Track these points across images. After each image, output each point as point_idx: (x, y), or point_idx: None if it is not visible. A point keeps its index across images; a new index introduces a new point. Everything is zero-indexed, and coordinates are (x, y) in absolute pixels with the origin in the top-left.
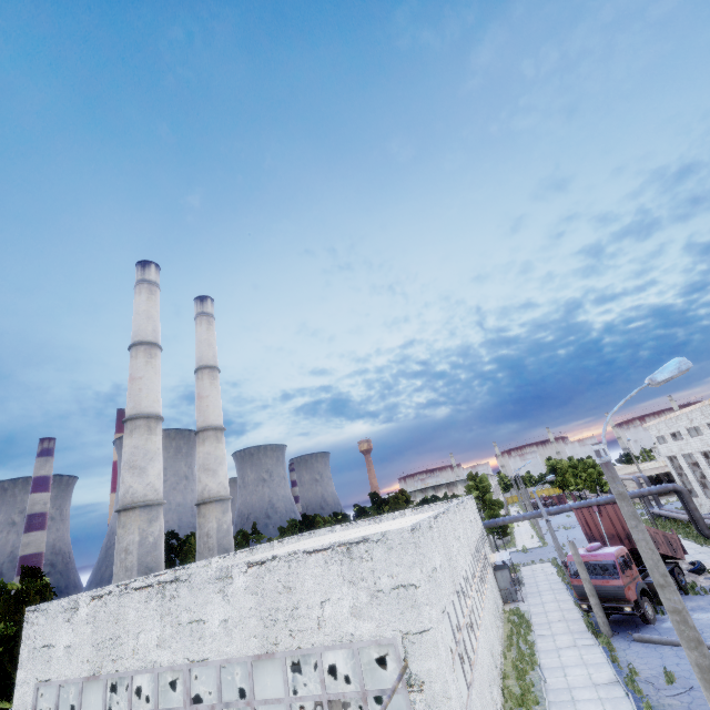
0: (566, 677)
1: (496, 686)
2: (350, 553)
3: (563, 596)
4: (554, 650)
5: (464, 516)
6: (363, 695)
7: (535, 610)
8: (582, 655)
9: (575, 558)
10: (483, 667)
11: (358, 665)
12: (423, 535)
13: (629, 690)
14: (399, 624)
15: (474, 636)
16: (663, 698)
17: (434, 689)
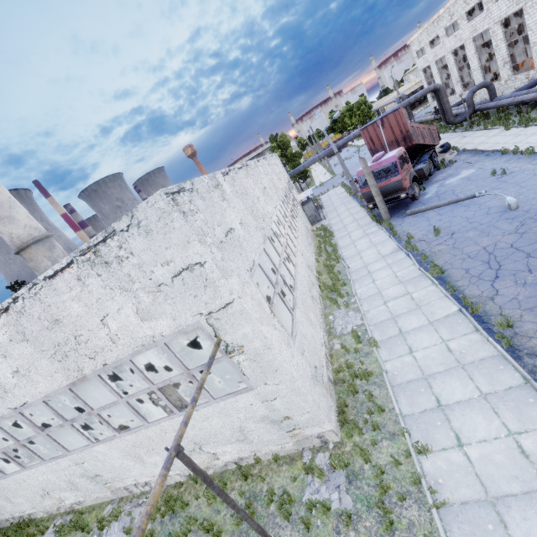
0: (362, 259)
1: (314, 287)
2: (100, 258)
3: (351, 205)
4: (351, 244)
5: (268, 170)
6: (188, 374)
7: (334, 222)
8: (371, 239)
9: (365, 171)
10: (303, 283)
11: (172, 356)
12: (201, 197)
13: (408, 251)
14: (197, 308)
15: (292, 264)
16: (434, 247)
17: (254, 348)
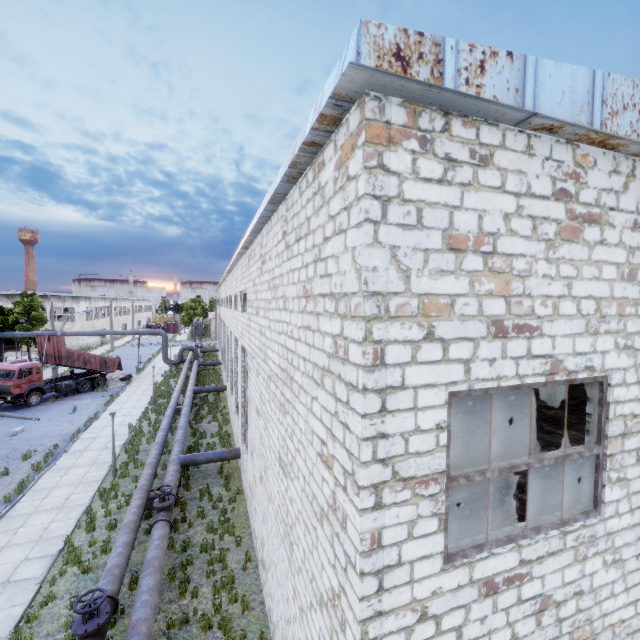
0: None
1: None
2: None
3: None
4: None
5: None
6: None
7: None
8: None
9: None
10: None
11: None
12: None
13: None
14: None
15: None
16: None
17: None
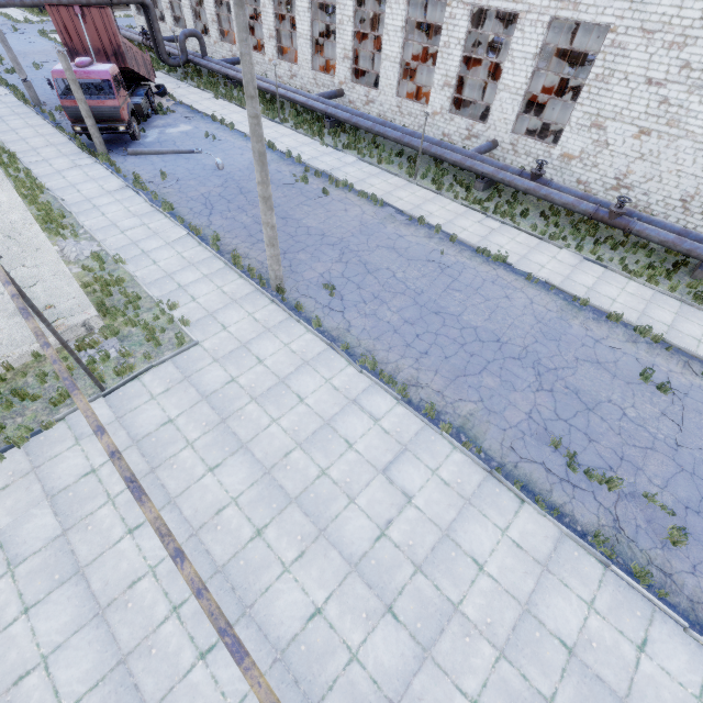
0: (81, 192)
1: None
2: None
3: (36, 121)
4: (56, 174)
5: None
6: None
7: (8, 139)
8: (88, 173)
9: (69, 75)
10: None
11: None
12: None
13: (138, 190)
14: None
15: None
16: (163, 190)
17: (12, 221)
